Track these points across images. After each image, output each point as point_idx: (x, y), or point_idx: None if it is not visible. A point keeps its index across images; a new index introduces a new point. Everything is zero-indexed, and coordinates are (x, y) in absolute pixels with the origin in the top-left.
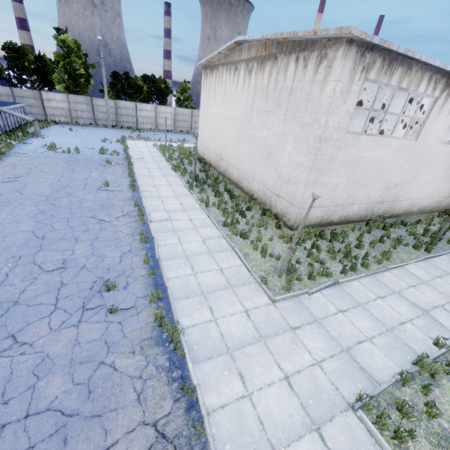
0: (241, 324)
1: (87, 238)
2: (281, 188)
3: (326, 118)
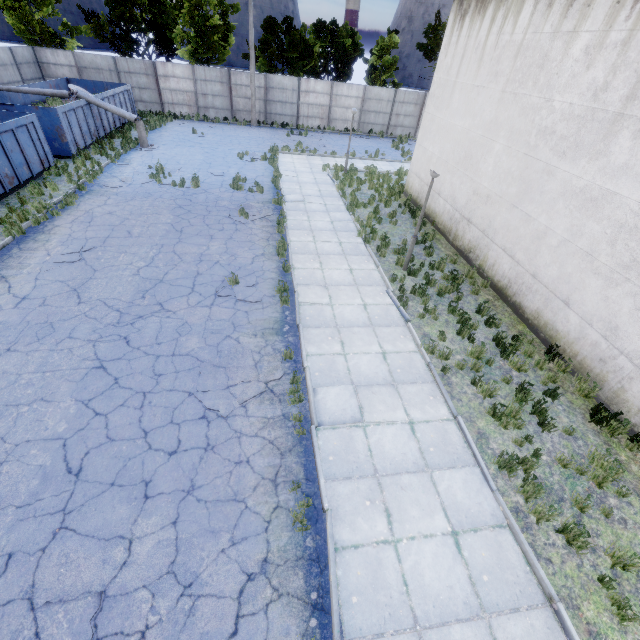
0: None
1: (170, 487)
2: None
3: None
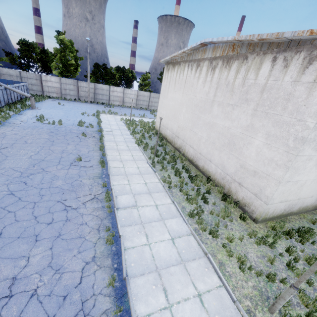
0: None
1: (48, 236)
2: (244, 178)
3: (316, 121)
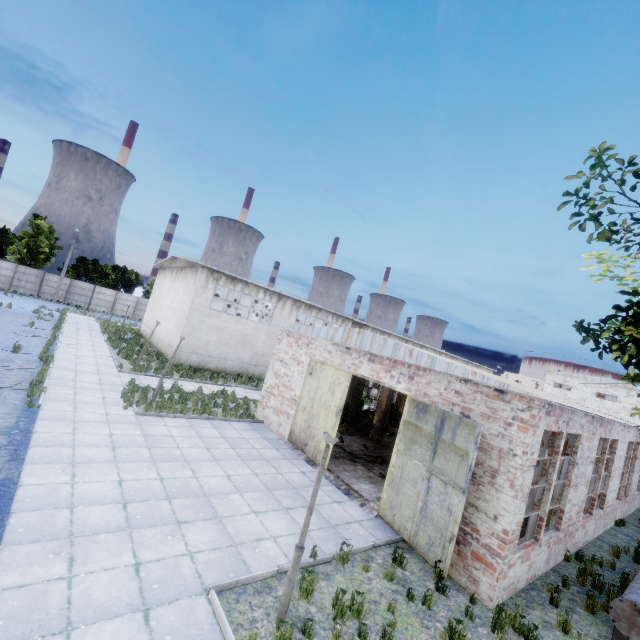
0: (91, 370)
1: (6, 337)
2: (173, 341)
3: (193, 298)
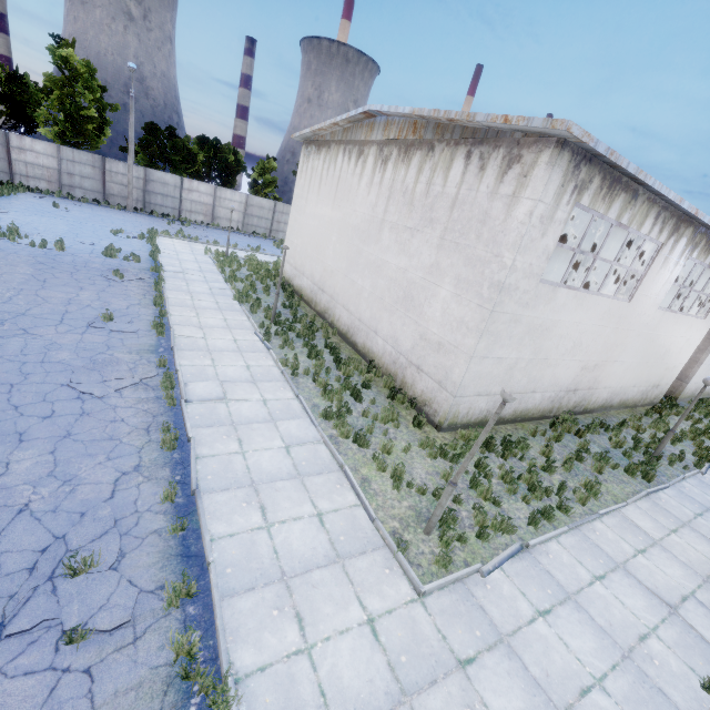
0: (362, 658)
1: (46, 435)
2: (425, 357)
3: (514, 256)
